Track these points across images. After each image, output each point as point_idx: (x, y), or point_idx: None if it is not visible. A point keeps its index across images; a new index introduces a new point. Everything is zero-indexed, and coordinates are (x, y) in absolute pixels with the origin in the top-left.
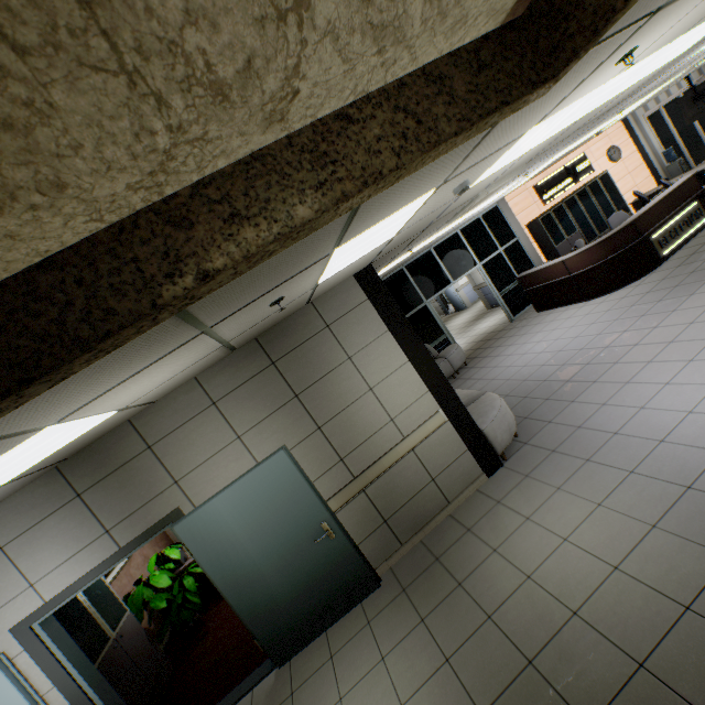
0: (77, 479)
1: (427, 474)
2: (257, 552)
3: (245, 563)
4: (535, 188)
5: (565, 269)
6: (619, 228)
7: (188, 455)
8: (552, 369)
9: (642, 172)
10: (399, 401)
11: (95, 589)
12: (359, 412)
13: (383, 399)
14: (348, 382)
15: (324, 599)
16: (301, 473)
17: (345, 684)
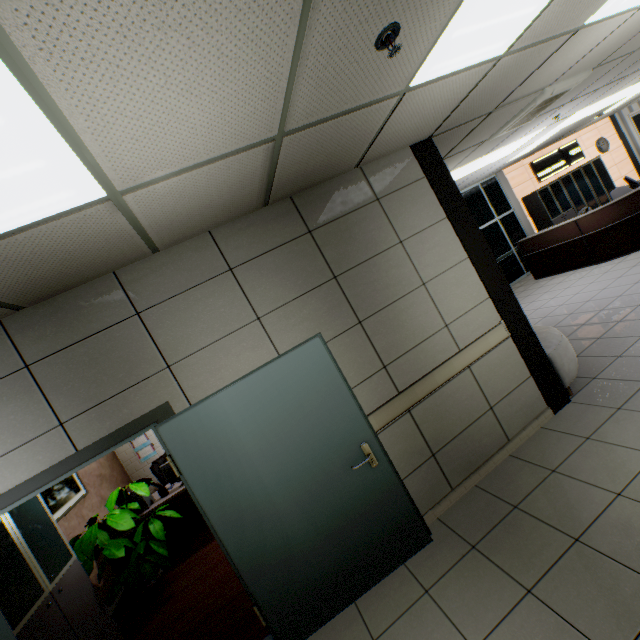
0: (28, 343)
1: (485, 400)
2: (271, 476)
3: (253, 490)
4: (531, 166)
5: (577, 229)
6: None
7: (189, 332)
8: (587, 315)
9: (627, 165)
10: (455, 304)
11: (33, 522)
12: (409, 310)
13: (437, 299)
14: (397, 271)
15: (356, 554)
16: (339, 372)
17: None
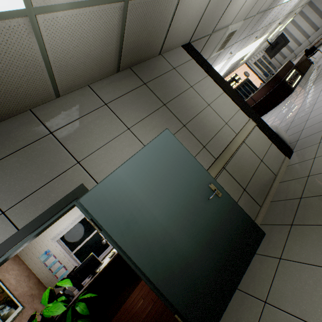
0: None
1: (257, 157)
2: (162, 216)
3: (153, 228)
4: None
5: (253, 100)
6: (272, 76)
7: (88, 140)
8: None
9: (258, 81)
10: (226, 113)
11: None
12: (206, 117)
13: (217, 111)
14: (194, 100)
15: (228, 254)
16: (183, 147)
17: (314, 314)
